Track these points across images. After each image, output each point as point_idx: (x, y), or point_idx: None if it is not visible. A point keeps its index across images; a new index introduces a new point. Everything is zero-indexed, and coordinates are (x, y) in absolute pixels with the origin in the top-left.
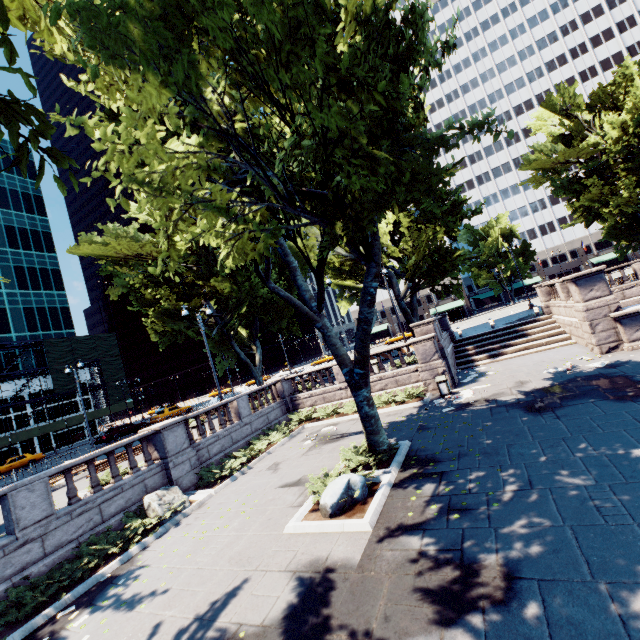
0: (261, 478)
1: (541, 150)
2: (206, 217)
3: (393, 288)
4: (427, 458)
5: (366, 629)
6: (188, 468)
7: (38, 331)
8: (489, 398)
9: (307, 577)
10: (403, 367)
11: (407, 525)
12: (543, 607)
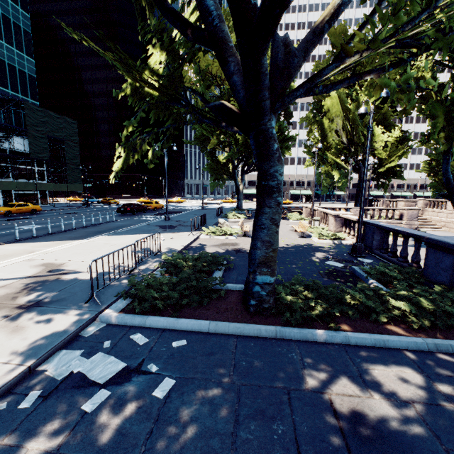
0: None
1: None
2: None
3: (361, 174)
4: None
5: None
6: None
7: (8, 89)
8: None
9: None
10: (392, 220)
11: None
12: None
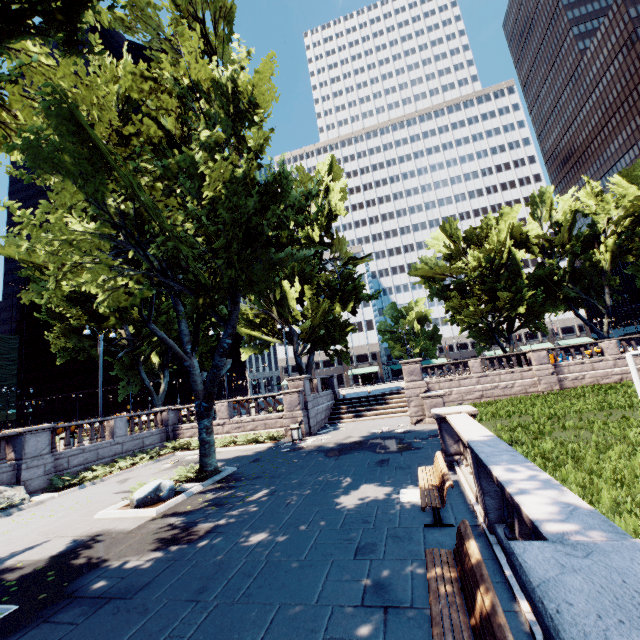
0: (106, 487)
1: (429, 261)
2: (94, 275)
3: (293, 345)
4: (236, 478)
5: (104, 556)
6: (41, 472)
7: None
8: (318, 445)
9: (89, 538)
10: (273, 413)
11: (180, 512)
12: (207, 542)
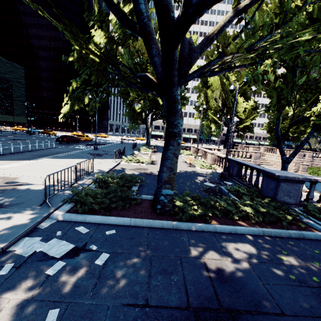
0: None
1: None
2: None
3: (228, 127)
4: None
5: None
6: None
7: None
8: None
9: None
10: (245, 158)
11: None
12: None
